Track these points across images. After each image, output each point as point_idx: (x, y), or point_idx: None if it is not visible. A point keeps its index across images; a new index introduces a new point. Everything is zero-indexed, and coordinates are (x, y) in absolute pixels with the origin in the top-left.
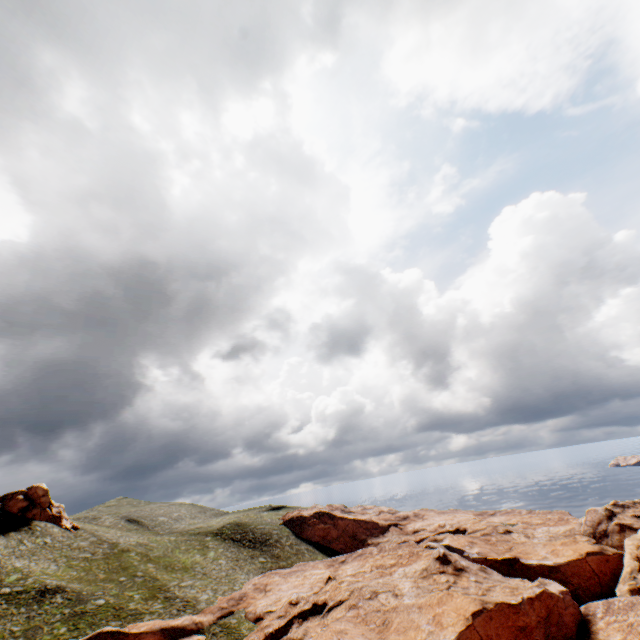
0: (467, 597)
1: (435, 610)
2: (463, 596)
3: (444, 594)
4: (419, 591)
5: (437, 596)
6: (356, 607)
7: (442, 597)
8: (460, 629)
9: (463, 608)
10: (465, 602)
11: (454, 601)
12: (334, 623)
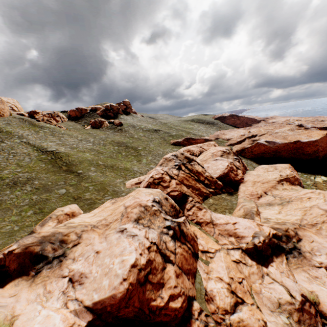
0: (321, 131)
1: (307, 134)
2: (319, 131)
3: (309, 131)
4: (293, 132)
5: (306, 132)
6: (271, 135)
7: (309, 132)
8: (321, 137)
9: (320, 133)
10: (321, 132)
11: (315, 132)
12: (268, 137)
